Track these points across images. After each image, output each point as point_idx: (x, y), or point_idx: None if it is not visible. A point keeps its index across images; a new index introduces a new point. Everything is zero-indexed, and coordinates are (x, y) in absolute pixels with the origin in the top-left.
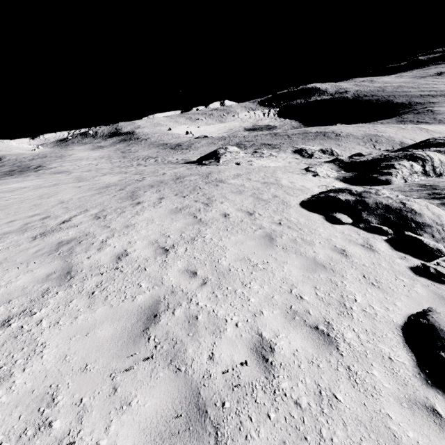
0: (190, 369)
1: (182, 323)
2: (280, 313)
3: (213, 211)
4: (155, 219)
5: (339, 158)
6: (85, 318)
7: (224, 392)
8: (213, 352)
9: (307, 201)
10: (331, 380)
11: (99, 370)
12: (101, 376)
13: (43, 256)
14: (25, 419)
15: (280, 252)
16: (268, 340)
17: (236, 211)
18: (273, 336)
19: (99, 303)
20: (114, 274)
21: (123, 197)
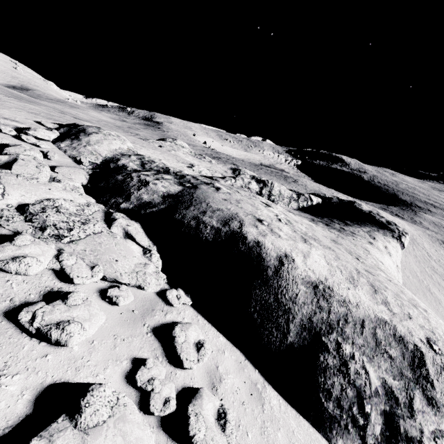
0: None
1: None
2: None
3: None
4: None
5: None
6: None
7: None
8: None
9: None
10: None
11: None
12: None
13: None
14: None
15: None
16: None
17: None
18: None
19: None
20: None
21: None
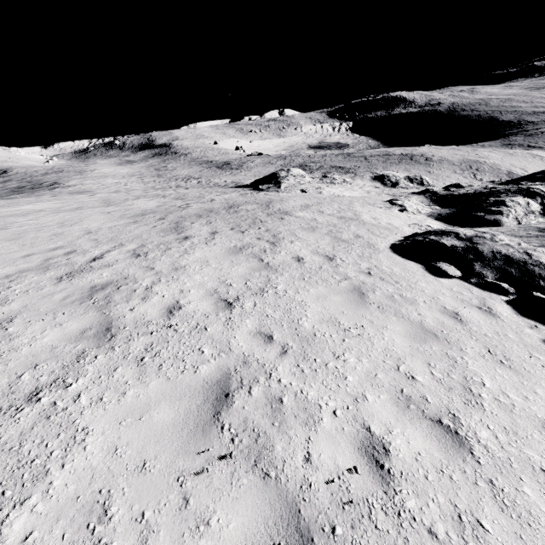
0: (282, 475)
1: (263, 408)
2: (389, 399)
3: (283, 253)
4: (210, 260)
5: (431, 190)
6: (136, 395)
7: (332, 511)
8: (310, 451)
9: (400, 244)
10: (471, 500)
11: (162, 470)
12: (165, 480)
13: (73, 305)
14: (71, 540)
15: (376, 312)
16: (379, 437)
17: (311, 254)
18: (385, 432)
19: (151, 374)
20: (166, 334)
21: (165, 228)
